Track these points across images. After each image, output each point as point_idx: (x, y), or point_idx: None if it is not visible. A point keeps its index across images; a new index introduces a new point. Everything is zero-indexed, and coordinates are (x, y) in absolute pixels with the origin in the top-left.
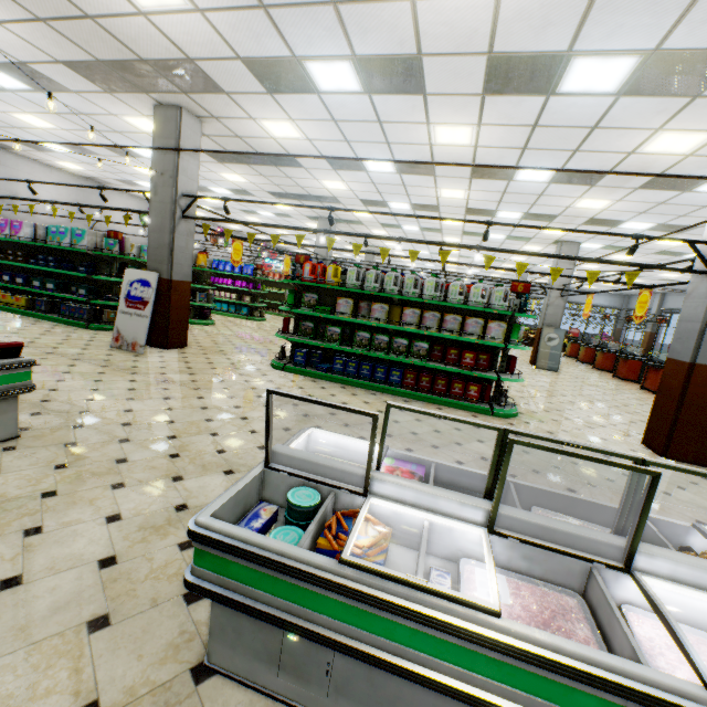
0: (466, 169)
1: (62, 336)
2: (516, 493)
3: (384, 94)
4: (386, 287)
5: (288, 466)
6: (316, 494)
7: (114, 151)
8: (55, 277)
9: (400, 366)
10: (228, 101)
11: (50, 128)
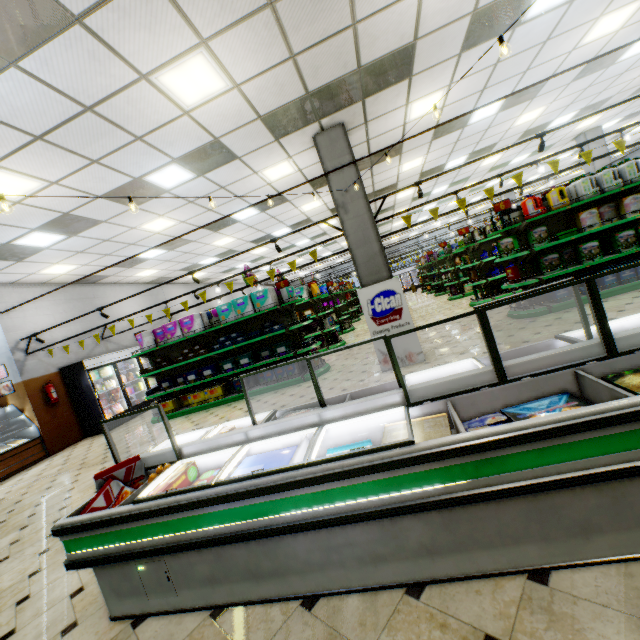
0: (577, 71)
1: None
2: None
3: None
4: (629, 178)
5: None
6: None
7: (211, 229)
8: (231, 356)
9: None
10: (402, 89)
11: (167, 228)
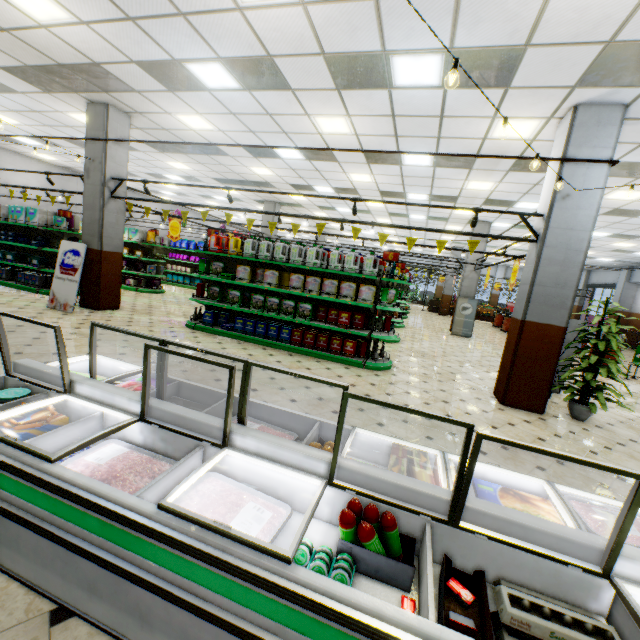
0: (360, 155)
1: (9, 298)
2: (234, 405)
3: (260, 90)
4: (275, 256)
5: (25, 374)
6: (26, 392)
7: (74, 144)
8: (17, 250)
9: (293, 325)
10: (142, 98)
11: (16, 124)
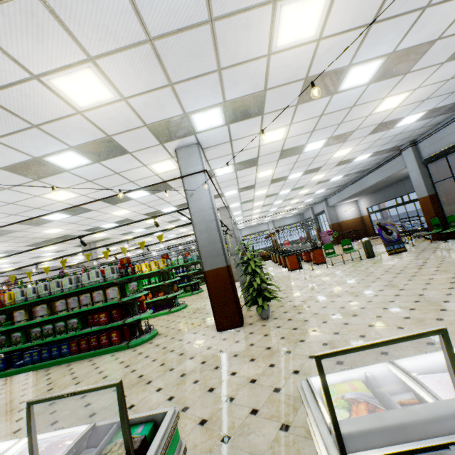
0: (102, 203)
1: None
2: None
3: None
4: (40, 294)
5: None
6: None
7: None
8: None
9: (76, 338)
10: None
11: None
